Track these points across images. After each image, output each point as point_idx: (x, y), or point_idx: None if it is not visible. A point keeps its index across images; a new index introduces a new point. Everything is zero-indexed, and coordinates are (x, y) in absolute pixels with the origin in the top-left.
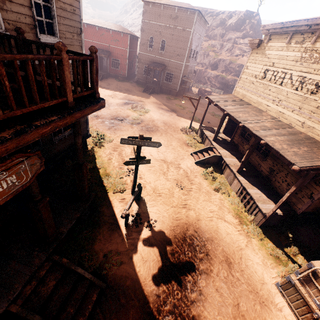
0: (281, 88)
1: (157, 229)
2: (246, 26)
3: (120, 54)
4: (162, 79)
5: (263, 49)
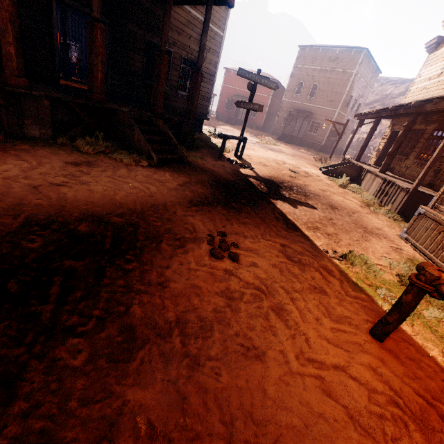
0: None
1: (252, 171)
2: None
3: (261, 101)
4: (305, 129)
5: (443, 46)
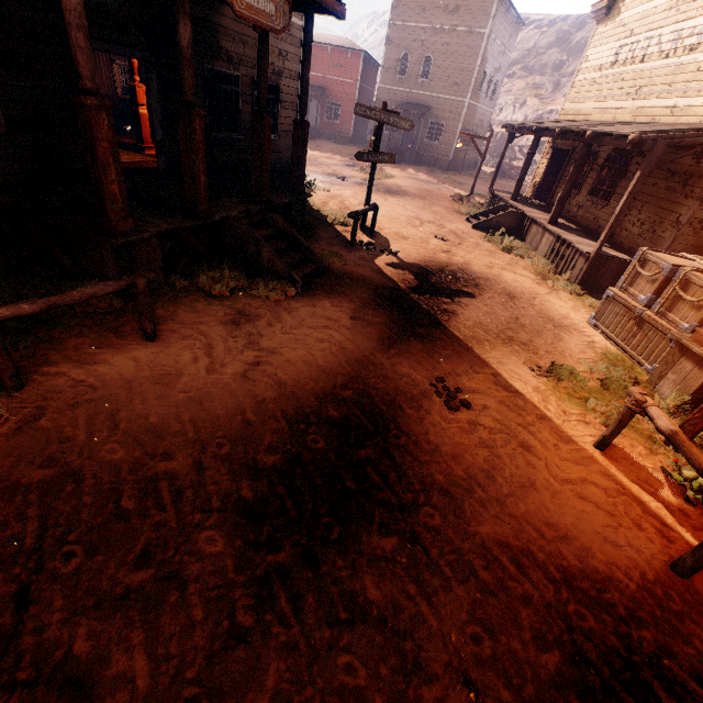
0: (642, 66)
1: (399, 257)
2: None
3: (343, 92)
4: (420, 136)
5: (616, 14)
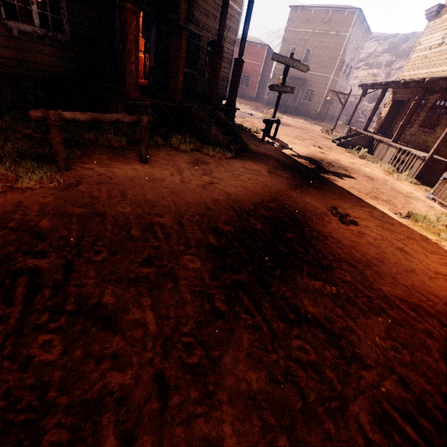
0: None
1: (293, 151)
2: None
3: (253, 69)
4: (299, 97)
5: (443, 14)
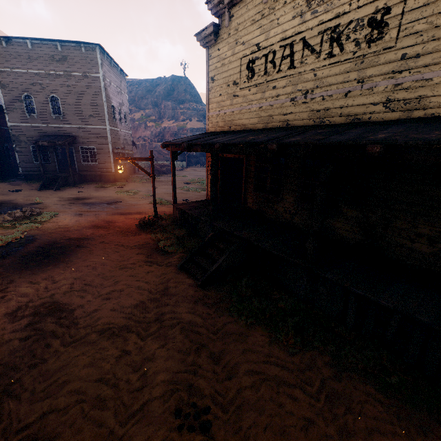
0: (297, 71)
1: None
2: (180, 91)
3: None
4: (76, 160)
5: (227, 37)
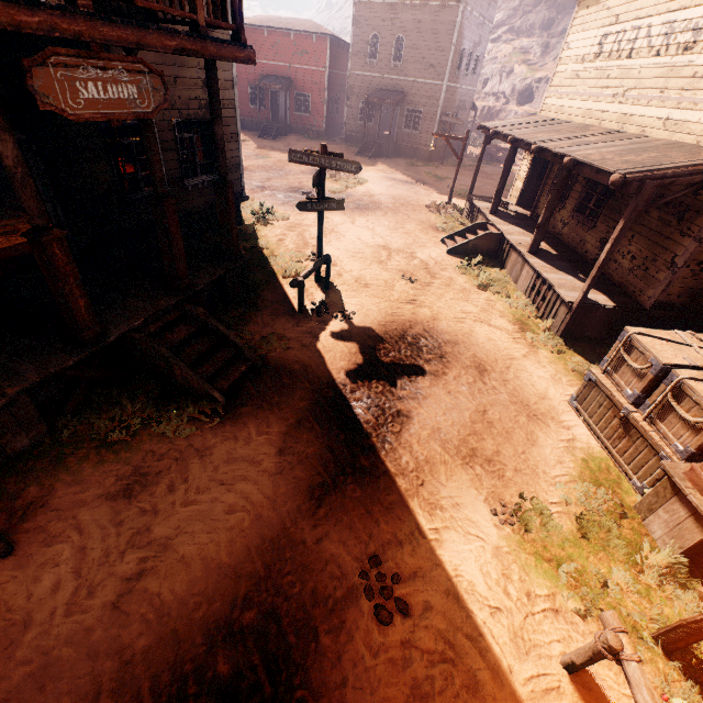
0: (630, 63)
1: (355, 322)
2: None
3: (312, 81)
4: (398, 125)
5: None
